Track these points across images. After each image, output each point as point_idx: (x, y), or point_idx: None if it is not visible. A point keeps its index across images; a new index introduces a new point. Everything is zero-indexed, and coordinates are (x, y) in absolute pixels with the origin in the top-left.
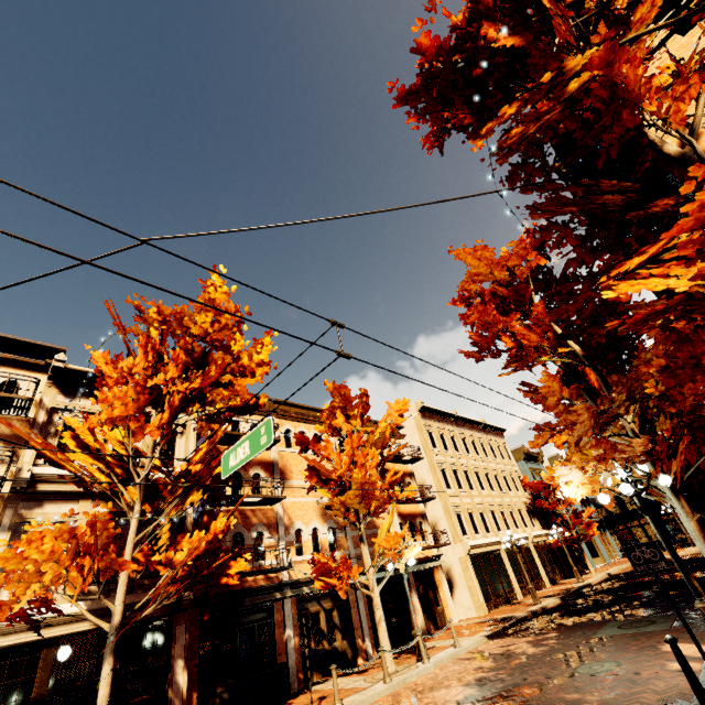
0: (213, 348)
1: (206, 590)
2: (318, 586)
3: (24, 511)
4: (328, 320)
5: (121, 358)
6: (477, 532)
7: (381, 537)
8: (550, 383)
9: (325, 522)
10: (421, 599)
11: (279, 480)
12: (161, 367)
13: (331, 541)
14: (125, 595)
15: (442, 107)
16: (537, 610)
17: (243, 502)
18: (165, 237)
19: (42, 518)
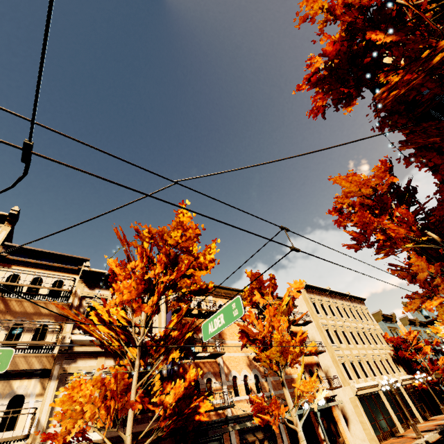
0: (181, 252)
1: (186, 425)
2: (257, 421)
3: (66, 365)
4: (279, 226)
5: (124, 262)
6: (359, 377)
7: (299, 382)
8: (418, 263)
9: (251, 371)
10: (326, 432)
11: (218, 340)
12: (151, 266)
13: (256, 385)
14: (132, 428)
15: (340, 85)
16: (422, 443)
17: (197, 357)
18: (189, 178)
19: (76, 370)
